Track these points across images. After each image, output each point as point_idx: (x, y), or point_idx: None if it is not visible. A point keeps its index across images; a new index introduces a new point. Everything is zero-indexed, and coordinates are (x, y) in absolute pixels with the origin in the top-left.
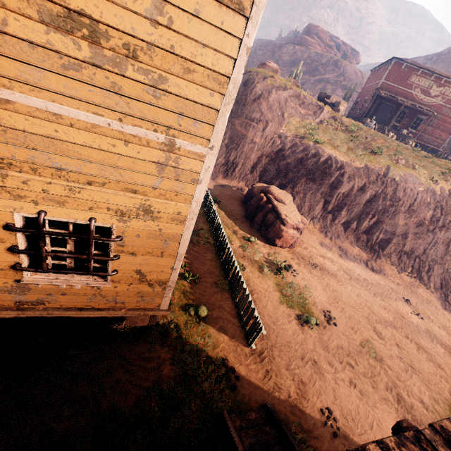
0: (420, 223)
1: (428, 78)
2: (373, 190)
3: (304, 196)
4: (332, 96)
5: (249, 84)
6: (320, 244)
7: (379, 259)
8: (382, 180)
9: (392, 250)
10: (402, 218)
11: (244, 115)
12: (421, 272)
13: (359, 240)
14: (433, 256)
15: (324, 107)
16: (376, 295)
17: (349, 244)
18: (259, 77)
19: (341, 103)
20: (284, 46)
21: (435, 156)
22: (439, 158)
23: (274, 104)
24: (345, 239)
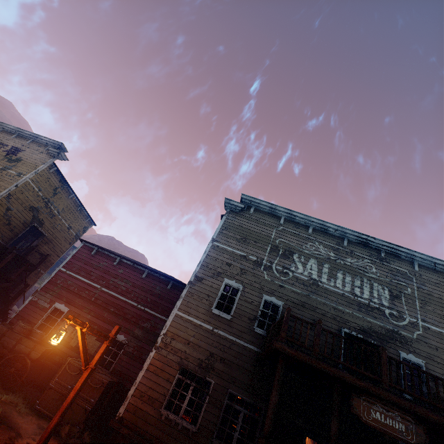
0: None
1: None
2: None
3: None
4: None
5: None
6: None
7: None
8: None
9: None
10: None
11: None
12: None
13: None
14: None
15: None
16: None
17: None
18: None
19: None
20: None
21: None
22: None
23: None
24: None
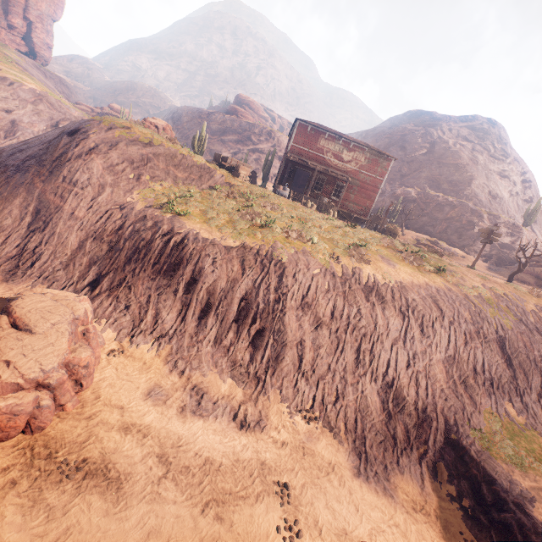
0: (319, 322)
1: (337, 142)
2: (250, 280)
3: (146, 301)
4: (229, 159)
5: (79, 133)
6: (149, 391)
7: (263, 395)
8: (263, 263)
9: (284, 373)
10: (294, 319)
11: (60, 176)
12: (327, 404)
13: (235, 364)
14: (341, 372)
15: (217, 170)
16: (210, 506)
17: (217, 375)
18: (102, 126)
19: (241, 166)
20: (212, 114)
21: (350, 226)
22: (354, 227)
23: (120, 162)
24: (212, 366)
